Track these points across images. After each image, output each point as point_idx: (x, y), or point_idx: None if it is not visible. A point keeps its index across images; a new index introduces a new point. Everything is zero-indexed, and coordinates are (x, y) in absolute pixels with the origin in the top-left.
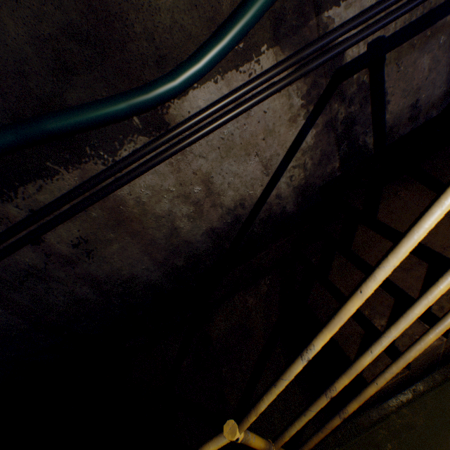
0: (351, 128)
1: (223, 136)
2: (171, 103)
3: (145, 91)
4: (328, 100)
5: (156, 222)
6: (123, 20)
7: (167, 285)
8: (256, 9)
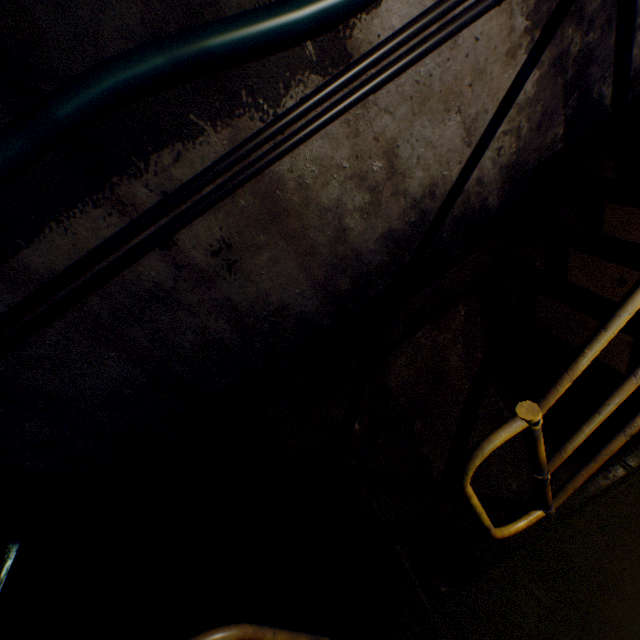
0: (585, 70)
1: (418, 78)
2: (357, 19)
3: None
4: (561, 21)
5: (319, 219)
6: None
7: (325, 321)
8: None
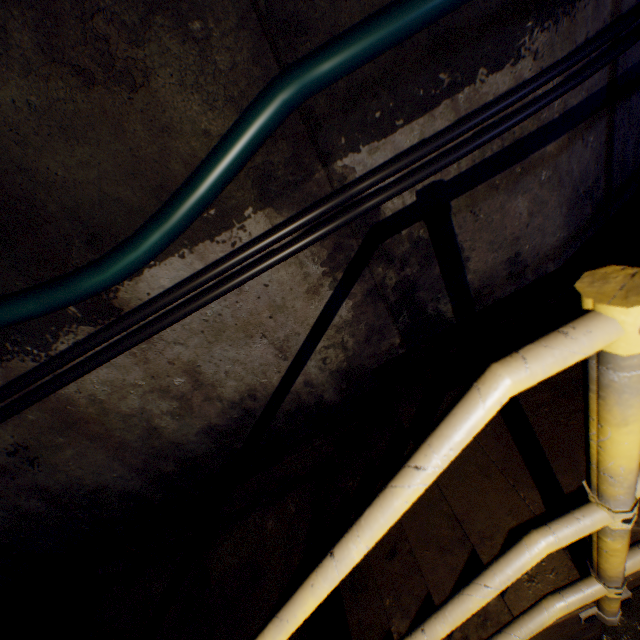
0: (411, 294)
1: (206, 317)
2: (120, 285)
3: (65, 287)
4: (366, 263)
5: (124, 422)
6: (30, 200)
7: (155, 494)
8: (210, 182)
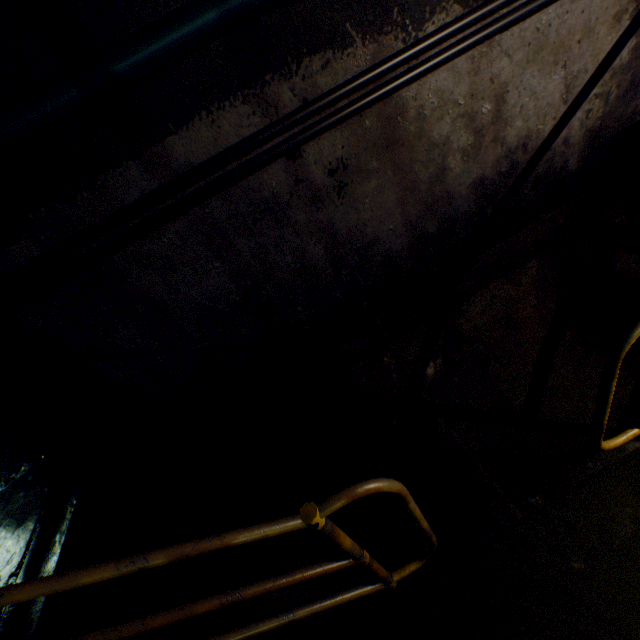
0: None
1: (539, 26)
2: None
3: None
4: None
5: (426, 154)
6: None
7: (406, 263)
8: None
